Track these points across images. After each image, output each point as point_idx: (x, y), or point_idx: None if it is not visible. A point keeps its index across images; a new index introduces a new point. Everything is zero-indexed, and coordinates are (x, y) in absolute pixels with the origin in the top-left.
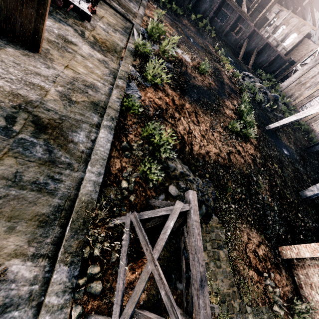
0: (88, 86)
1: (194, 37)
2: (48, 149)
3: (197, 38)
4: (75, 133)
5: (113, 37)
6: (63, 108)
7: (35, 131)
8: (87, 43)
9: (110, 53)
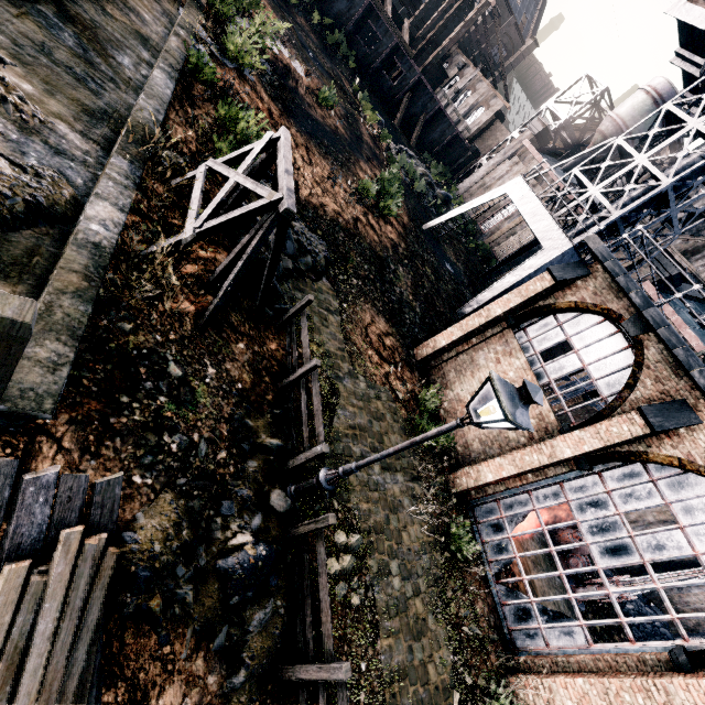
0: (129, 9)
1: (315, 52)
2: (81, 46)
3: (322, 57)
4: (116, 52)
5: None
6: (94, 12)
7: (59, 15)
8: None
9: None
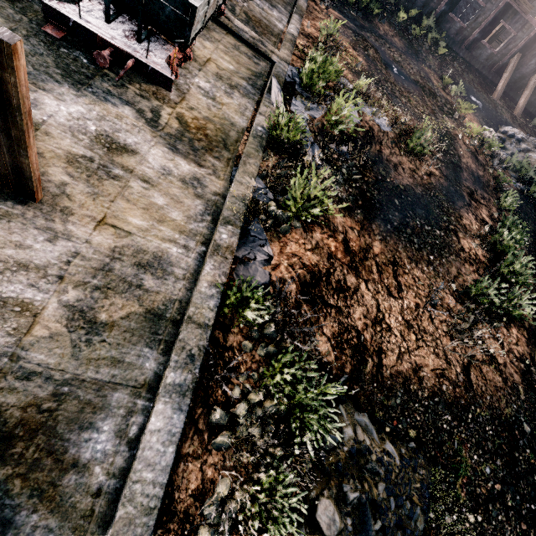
0: (146, 265)
1: (400, 61)
2: (2, 516)
3: (407, 63)
4: (87, 431)
5: (225, 107)
6: (68, 356)
7: None
8: (162, 140)
9: (212, 153)
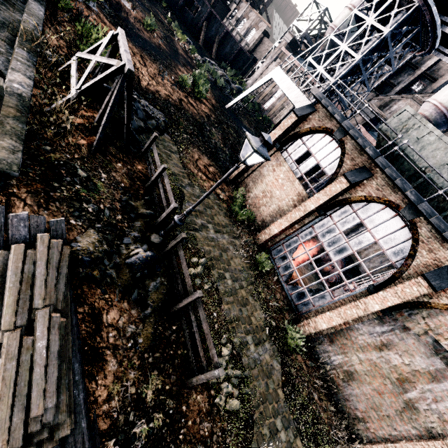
0: None
1: None
2: None
3: None
4: None
5: None
6: None
7: None
8: None
9: None
